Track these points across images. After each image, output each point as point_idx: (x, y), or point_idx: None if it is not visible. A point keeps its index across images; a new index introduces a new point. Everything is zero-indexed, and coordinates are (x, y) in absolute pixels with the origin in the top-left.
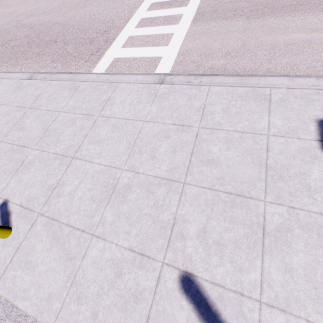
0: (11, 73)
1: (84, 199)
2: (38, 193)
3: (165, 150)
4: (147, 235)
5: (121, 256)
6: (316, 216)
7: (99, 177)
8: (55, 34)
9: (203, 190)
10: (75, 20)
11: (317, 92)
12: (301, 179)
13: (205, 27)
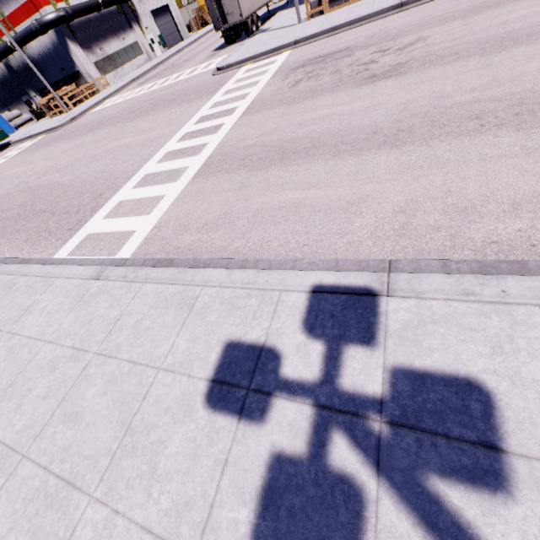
0: None
1: None
2: None
3: (39, 393)
4: None
5: None
6: (134, 531)
7: None
8: (51, 200)
9: (37, 470)
10: (81, 180)
11: (249, 293)
12: (154, 453)
13: (202, 184)
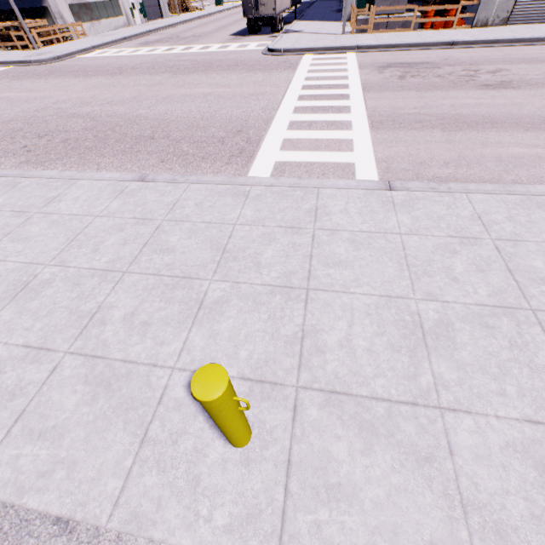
0: (95, 172)
1: (376, 350)
2: (271, 351)
3: (465, 268)
4: (539, 393)
5: (521, 434)
6: None
7: (381, 314)
8: (146, 128)
9: None
10: (177, 116)
11: None
12: None
13: (392, 135)
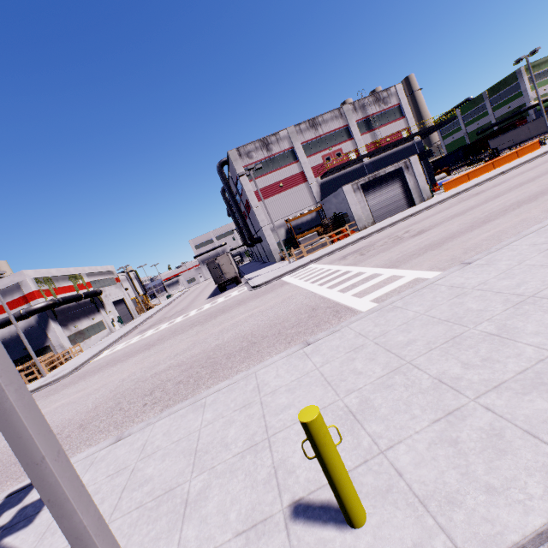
0: (262, 363)
1: None
2: None
3: None
4: None
5: None
6: None
7: None
8: (238, 344)
9: None
10: (250, 329)
11: None
12: None
13: (411, 263)
